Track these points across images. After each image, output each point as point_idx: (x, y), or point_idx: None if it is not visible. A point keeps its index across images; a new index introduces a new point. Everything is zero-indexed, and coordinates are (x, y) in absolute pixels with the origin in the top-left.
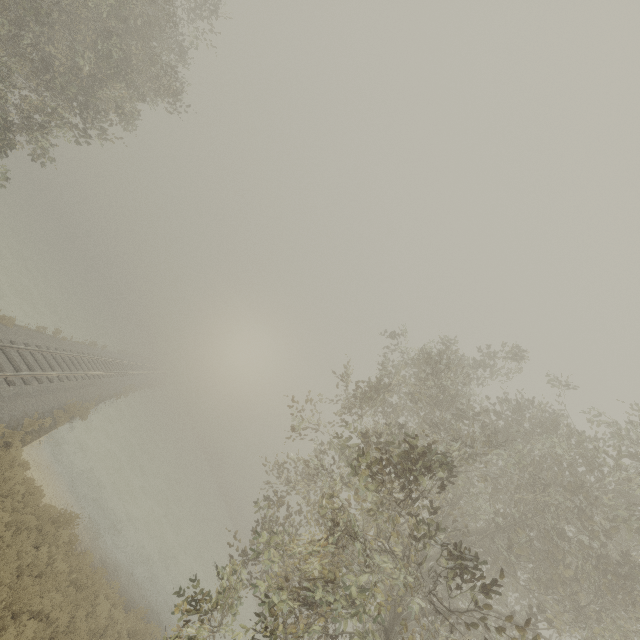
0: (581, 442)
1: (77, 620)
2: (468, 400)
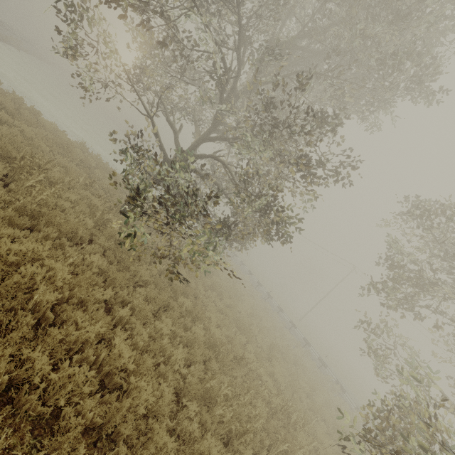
0: None
1: (23, 114)
2: None
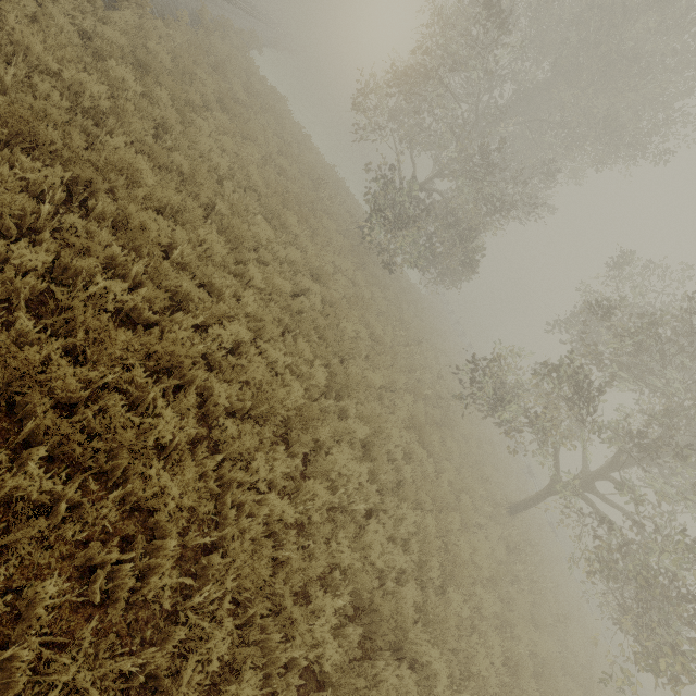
0: None
1: (306, 143)
2: None
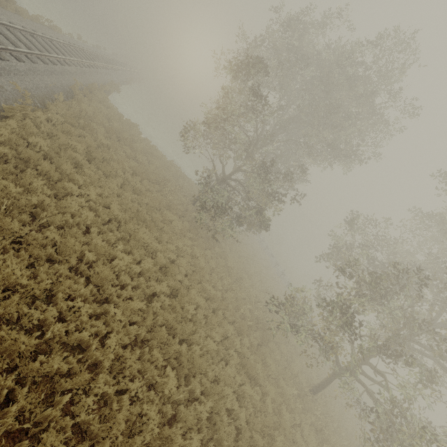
0: (341, 60)
1: (153, 152)
2: (300, 46)
